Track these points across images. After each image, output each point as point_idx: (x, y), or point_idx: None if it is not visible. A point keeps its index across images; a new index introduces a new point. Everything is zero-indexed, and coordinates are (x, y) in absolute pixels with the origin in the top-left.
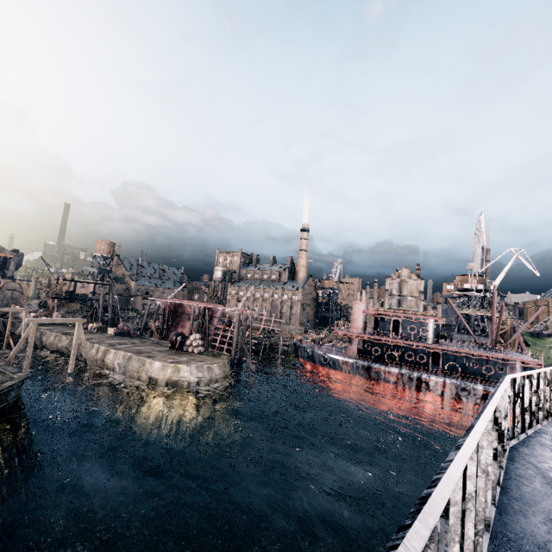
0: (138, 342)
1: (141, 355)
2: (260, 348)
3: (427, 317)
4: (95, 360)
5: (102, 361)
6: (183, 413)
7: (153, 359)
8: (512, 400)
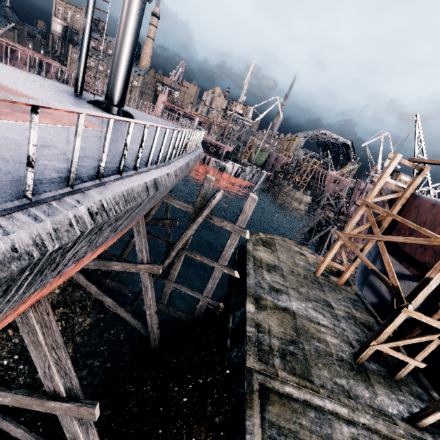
0: None
1: None
2: None
3: (194, 115)
4: None
5: None
6: None
7: None
8: (214, 162)
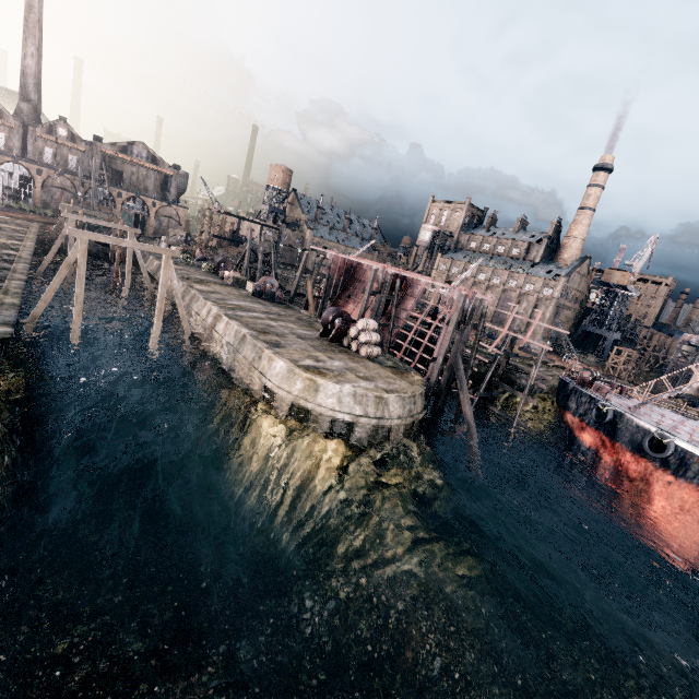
0: (276, 313)
1: (262, 338)
2: (480, 369)
3: None
4: (203, 328)
5: (210, 332)
6: (309, 480)
7: (275, 351)
8: None
